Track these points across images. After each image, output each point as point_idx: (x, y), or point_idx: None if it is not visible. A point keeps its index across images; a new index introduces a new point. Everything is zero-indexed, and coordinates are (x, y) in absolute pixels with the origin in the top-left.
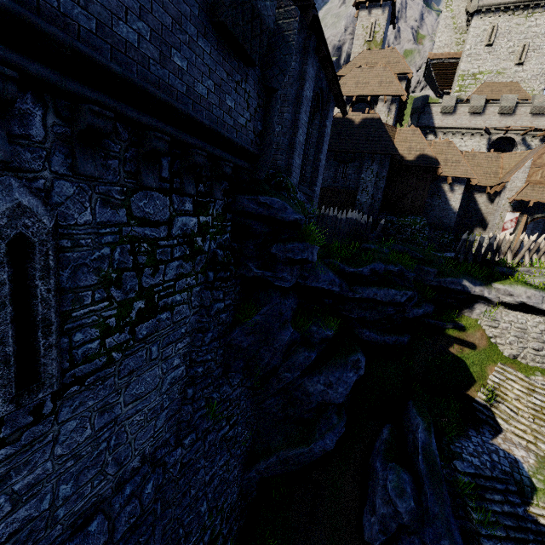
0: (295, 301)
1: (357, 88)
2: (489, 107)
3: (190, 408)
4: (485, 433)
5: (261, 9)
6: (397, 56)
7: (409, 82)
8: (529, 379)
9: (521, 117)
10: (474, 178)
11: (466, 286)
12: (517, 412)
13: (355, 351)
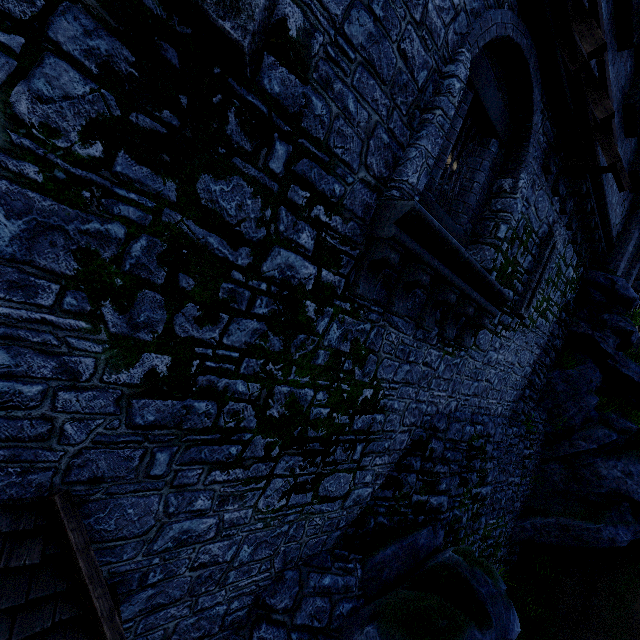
0: (600, 379)
1: None
2: None
3: (522, 405)
4: None
5: None
6: None
7: None
8: None
9: None
10: None
11: None
12: None
13: None
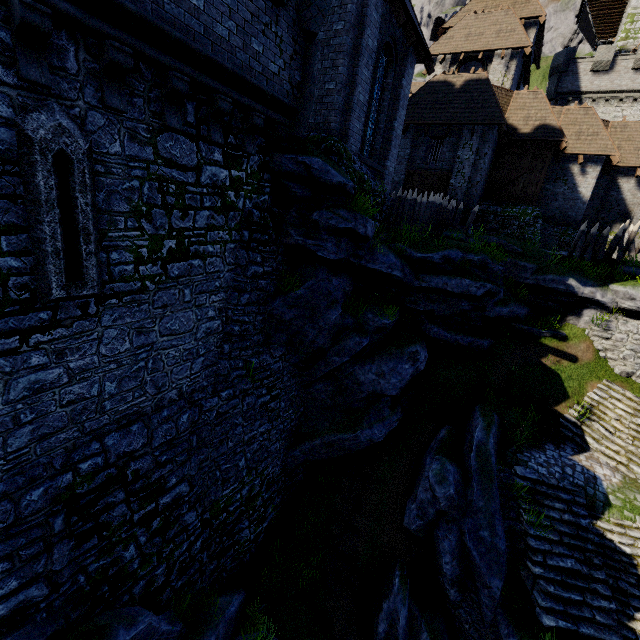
0: (347, 282)
1: (466, 43)
2: None
3: (227, 364)
4: (566, 450)
5: None
6: None
7: (541, 28)
8: (639, 399)
9: None
10: (615, 155)
11: (571, 286)
12: (613, 433)
13: (414, 343)
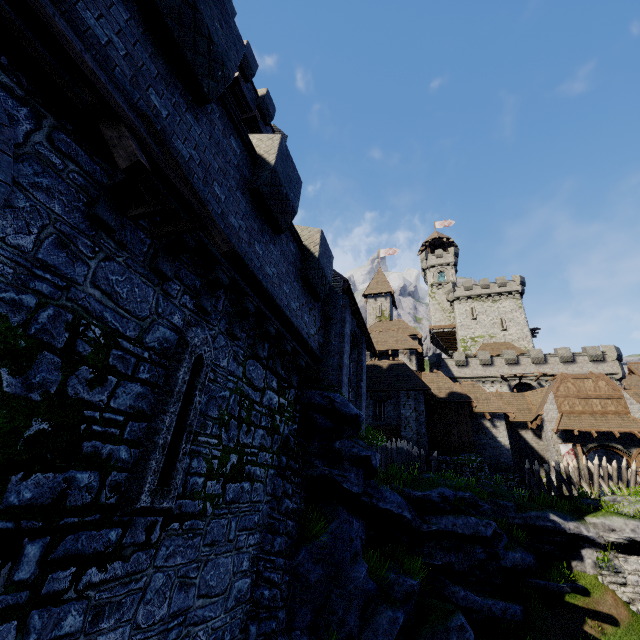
0: (362, 527)
1: (378, 345)
2: (495, 360)
3: None
4: None
5: (326, 273)
6: (405, 324)
7: (420, 341)
8: None
9: (527, 366)
10: (510, 412)
11: (556, 521)
12: None
13: (454, 611)
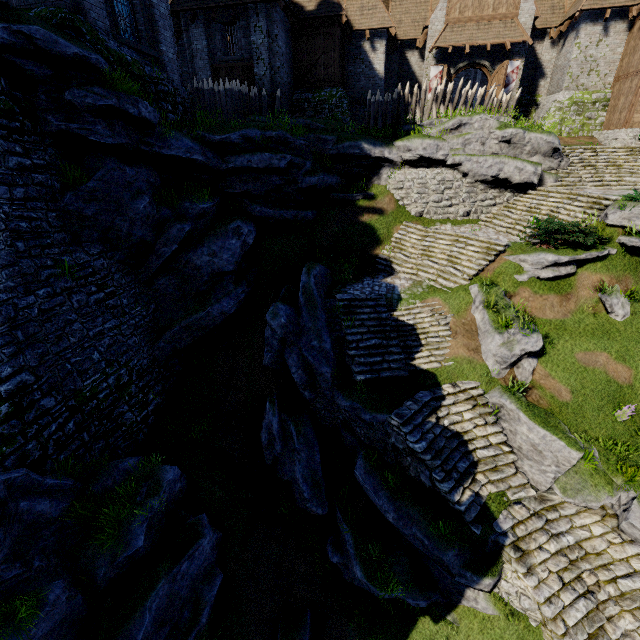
0: (149, 173)
1: None
2: None
3: (30, 262)
4: (379, 277)
5: None
6: None
7: None
8: (425, 228)
9: None
10: (392, 27)
11: (365, 149)
12: (410, 256)
13: (235, 220)
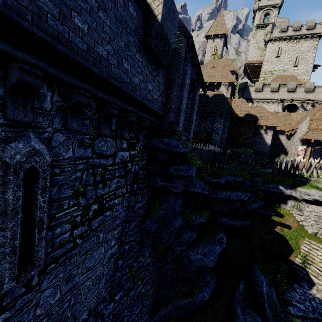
0: (182, 200)
1: (209, 78)
2: (281, 88)
3: (119, 274)
4: (304, 286)
5: (169, 39)
6: (229, 62)
7: (237, 75)
8: None
9: (299, 93)
10: (278, 126)
11: (281, 189)
12: None
13: (219, 232)
